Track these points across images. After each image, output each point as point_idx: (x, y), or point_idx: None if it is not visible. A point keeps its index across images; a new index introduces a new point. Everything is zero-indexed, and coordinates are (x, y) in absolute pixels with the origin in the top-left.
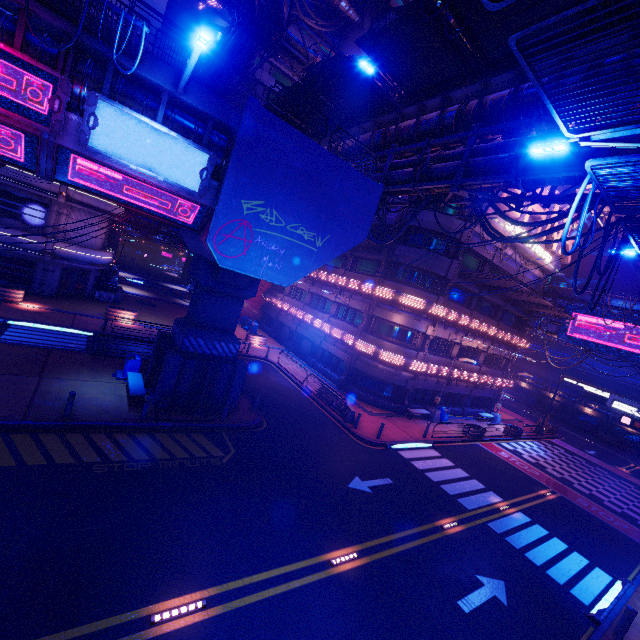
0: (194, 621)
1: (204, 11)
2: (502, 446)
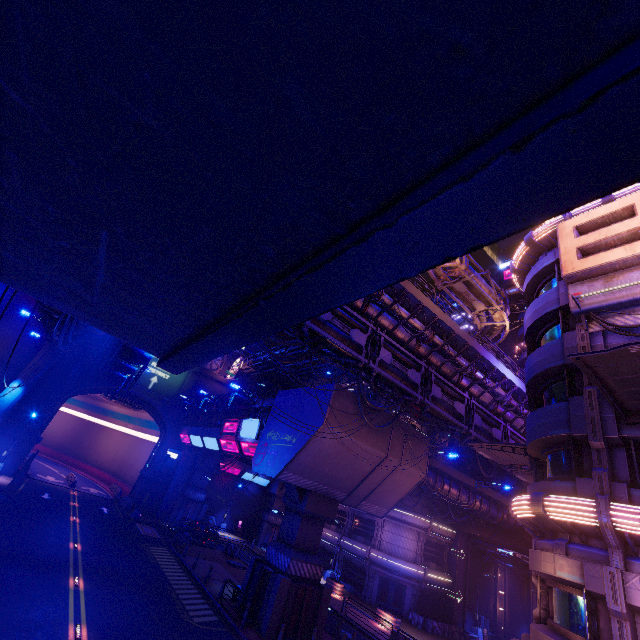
0: (70, 583)
1: (518, 358)
2: None
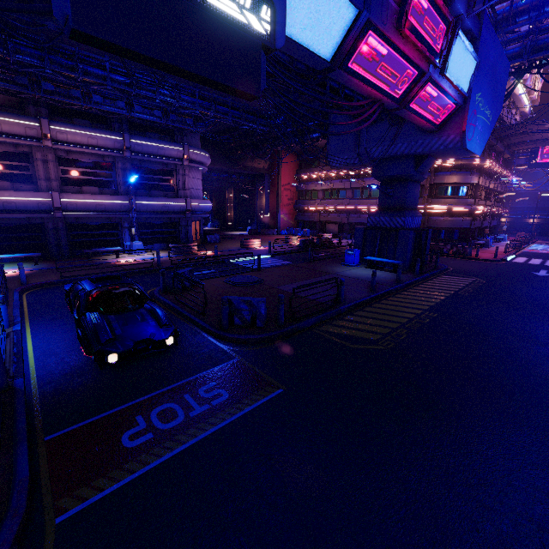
0: None
1: None
2: (532, 249)
